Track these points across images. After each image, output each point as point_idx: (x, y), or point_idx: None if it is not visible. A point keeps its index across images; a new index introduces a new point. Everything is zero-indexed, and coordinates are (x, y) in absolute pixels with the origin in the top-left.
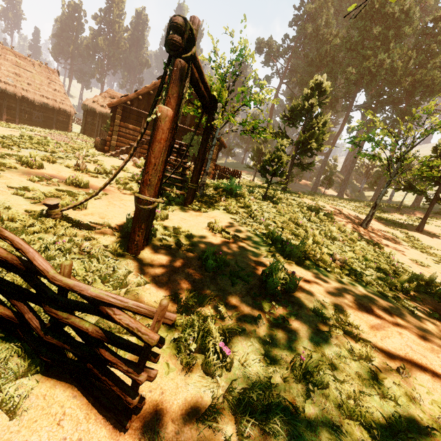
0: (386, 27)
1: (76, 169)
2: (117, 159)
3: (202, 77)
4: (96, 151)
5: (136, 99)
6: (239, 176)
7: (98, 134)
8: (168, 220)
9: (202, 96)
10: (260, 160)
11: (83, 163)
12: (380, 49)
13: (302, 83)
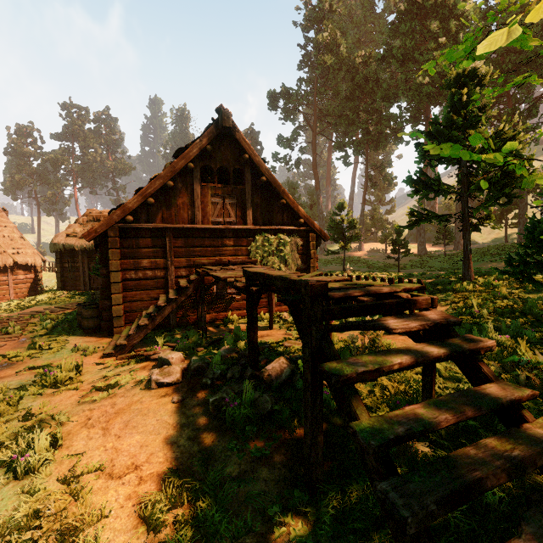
0: (441, 20)
1: None
2: (145, 394)
3: None
4: (83, 338)
5: (141, 206)
6: (421, 292)
7: (86, 282)
8: None
9: None
10: (342, 236)
11: None
12: (446, 46)
13: (347, 124)
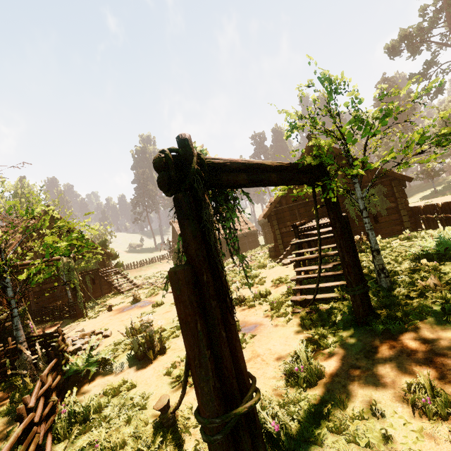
0: None
1: (238, 303)
2: (280, 267)
3: (261, 168)
4: (271, 259)
5: (282, 198)
6: None
7: None
8: (323, 379)
9: (284, 182)
10: None
11: (241, 295)
12: None
13: None
